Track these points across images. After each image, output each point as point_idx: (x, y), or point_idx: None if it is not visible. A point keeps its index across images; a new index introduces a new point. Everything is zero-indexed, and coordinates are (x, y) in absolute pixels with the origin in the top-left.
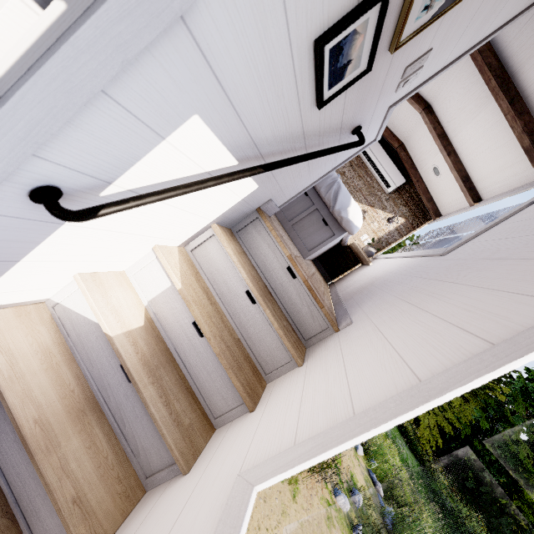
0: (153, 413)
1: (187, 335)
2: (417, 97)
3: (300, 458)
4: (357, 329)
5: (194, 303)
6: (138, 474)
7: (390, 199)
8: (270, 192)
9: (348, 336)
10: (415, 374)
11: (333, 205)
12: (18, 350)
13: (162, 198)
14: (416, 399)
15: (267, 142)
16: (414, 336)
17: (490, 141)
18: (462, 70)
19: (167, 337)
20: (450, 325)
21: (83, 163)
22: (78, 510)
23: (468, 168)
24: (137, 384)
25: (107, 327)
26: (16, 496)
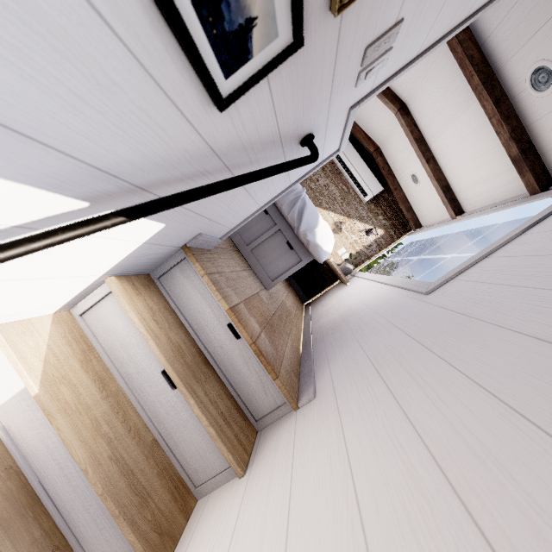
0: None
1: (56, 461)
2: (391, 95)
3: None
4: (318, 418)
5: (64, 412)
6: None
7: (368, 209)
8: (194, 226)
9: (306, 429)
10: None
11: (298, 226)
12: None
13: None
14: None
15: (137, 167)
16: (389, 487)
17: (472, 147)
18: (440, 64)
19: (26, 465)
20: (446, 485)
21: None
22: None
23: (449, 176)
24: None
25: None
26: None
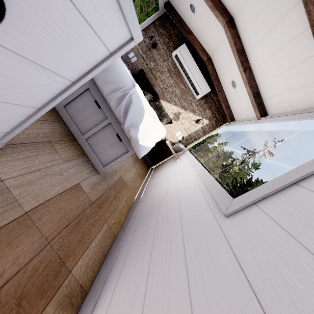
0: None
1: None
2: (222, 8)
3: None
4: None
5: None
6: None
7: (199, 104)
8: None
9: None
10: None
11: (124, 121)
12: None
13: None
14: None
15: None
16: None
17: (285, 59)
18: None
19: None
20: None
21: None
22: None
23: (260, 84)
24: None
25: None
26: None
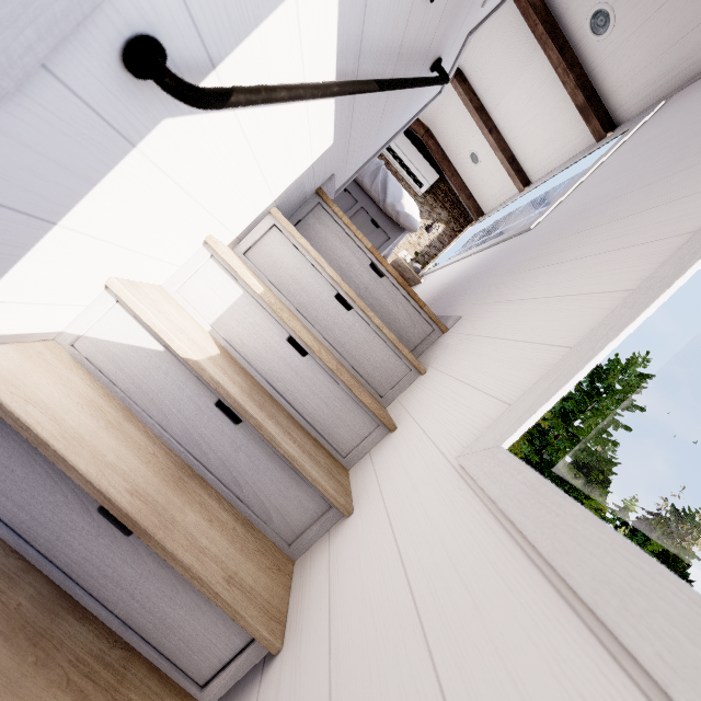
0: (288, 450)
1: (282, 359)
2: None
3: (544, 397)
4: (478, 316)
5: (285, 310)
6: (278, 544)
7: (425, 203)
8: (337, 159)
9: (470, 325)
10: (617, 290)
11: (383, 199)
12: (55, 403)
13: (291, 97)
14: (652, 292)
15: (370, 50)
16: (575, 278)
17: (537, 107)
18: (499, 19)
19: (252, 368)
20: (616, 251)
21: (203, 2)
22: (238, 591)
23: (513, 146)
24: (254, 418)
25: (186, 349)
26: (121, 617)
